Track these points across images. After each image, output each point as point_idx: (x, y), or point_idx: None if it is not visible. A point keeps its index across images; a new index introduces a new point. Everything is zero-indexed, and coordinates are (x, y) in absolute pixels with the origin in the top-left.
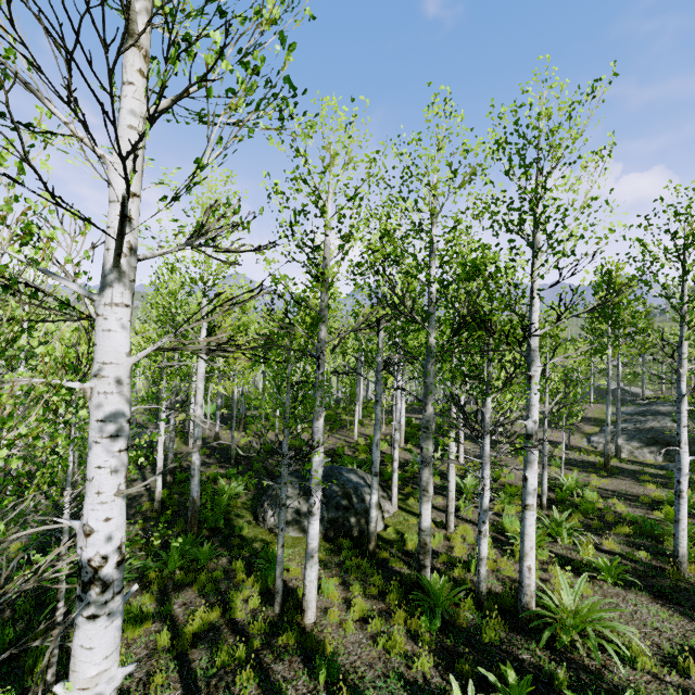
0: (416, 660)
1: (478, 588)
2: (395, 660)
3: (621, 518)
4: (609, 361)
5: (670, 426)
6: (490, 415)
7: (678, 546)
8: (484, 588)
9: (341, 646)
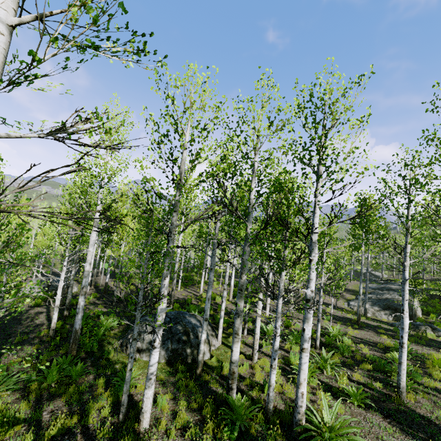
0: None
1: (267, 406)
2: None
3: (365, 358)
4: (363, 254)
5: (397, 298)
6: (283, 284)
7: (400, 381)
8: (271, 406)
9: None
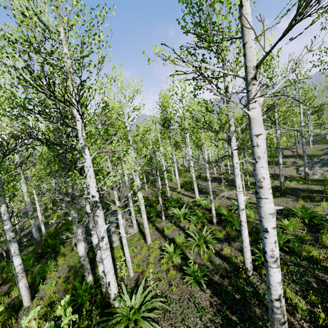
0: None
1: (102, 290)
2: None
3: (256, 228)
4: (276, 123)
5: None
6: (86, 192)
7: (244, 258)
8: (104, 290)
9: (19, 324)
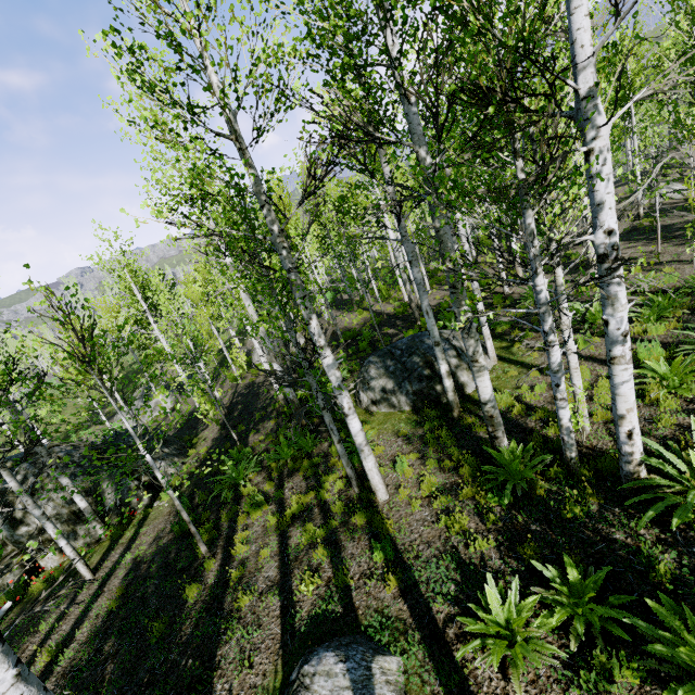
0: (471, 543)
1: (565, 455)
2: (455, 539)
3: None
4: None
5: None
6: (536, 242)
7: None
8: (573, 455)
9: (405, 524)
